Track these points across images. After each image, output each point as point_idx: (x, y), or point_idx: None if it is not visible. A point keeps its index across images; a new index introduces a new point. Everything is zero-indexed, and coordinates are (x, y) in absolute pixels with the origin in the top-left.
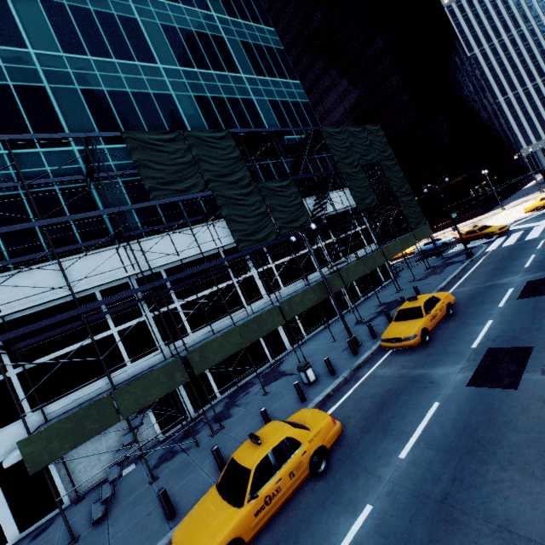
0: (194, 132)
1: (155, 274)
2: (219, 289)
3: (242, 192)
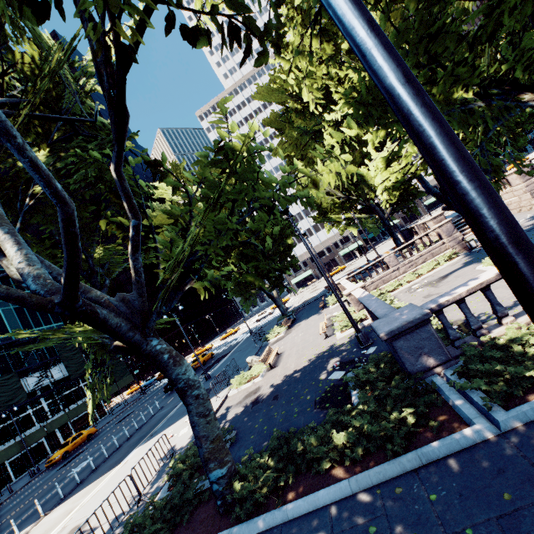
0: None
1: None
2: None
3: None
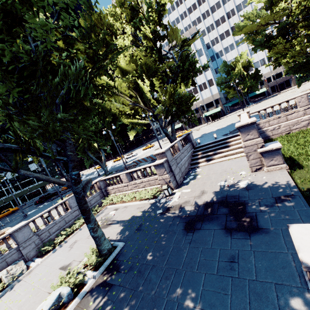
0: None
1: None
2: None
3: None
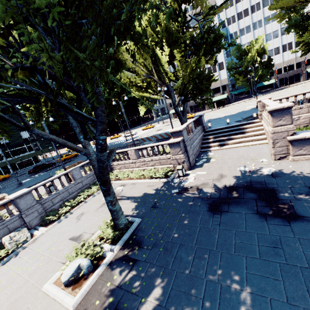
0: None
1: None
2: None
3: None
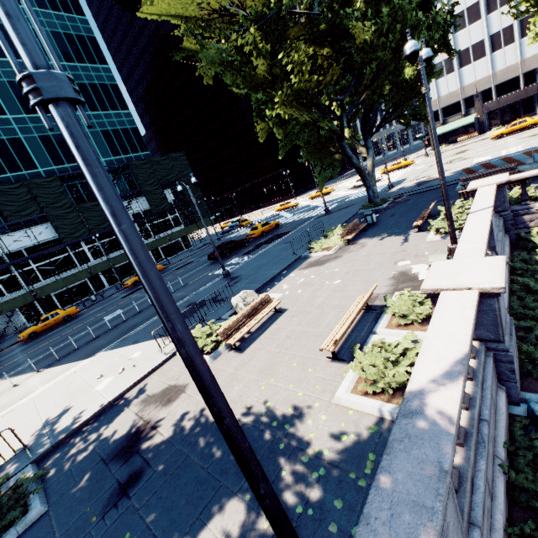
0: (33, 180)
1: (18, 251)
2: (51, 262)
3: (66, 212)
